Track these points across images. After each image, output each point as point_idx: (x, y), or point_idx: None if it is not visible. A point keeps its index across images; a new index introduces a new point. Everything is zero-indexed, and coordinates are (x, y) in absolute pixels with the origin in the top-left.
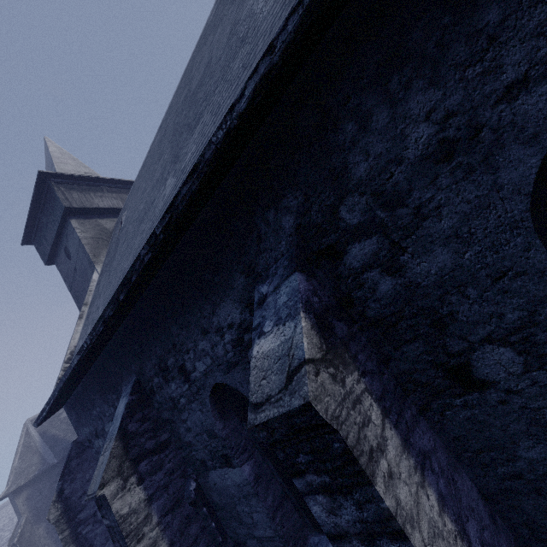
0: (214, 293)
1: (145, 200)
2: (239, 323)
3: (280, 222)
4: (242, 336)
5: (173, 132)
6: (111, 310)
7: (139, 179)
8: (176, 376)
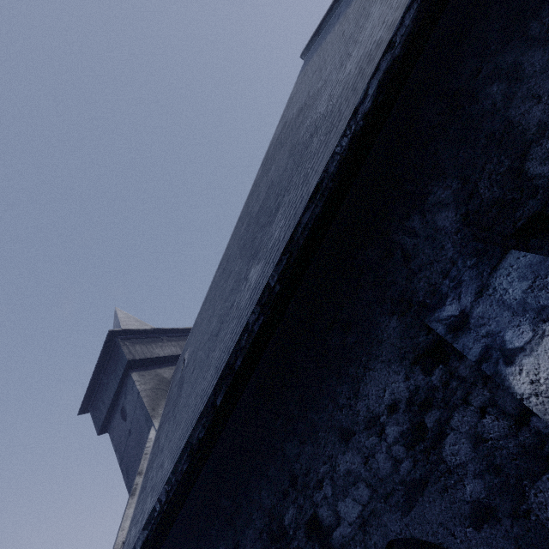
0: (351, 362)
1: (218, 316)
2: (408, 397)
3: (433, 224)
4: (420, 419)
5: (241, 249)
6: (202, 427)
7: (201, 314)
8: (303, 546)
